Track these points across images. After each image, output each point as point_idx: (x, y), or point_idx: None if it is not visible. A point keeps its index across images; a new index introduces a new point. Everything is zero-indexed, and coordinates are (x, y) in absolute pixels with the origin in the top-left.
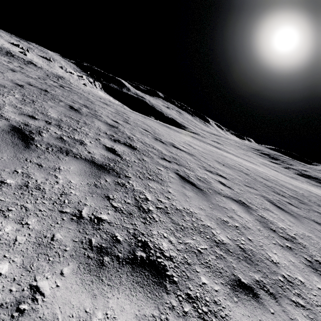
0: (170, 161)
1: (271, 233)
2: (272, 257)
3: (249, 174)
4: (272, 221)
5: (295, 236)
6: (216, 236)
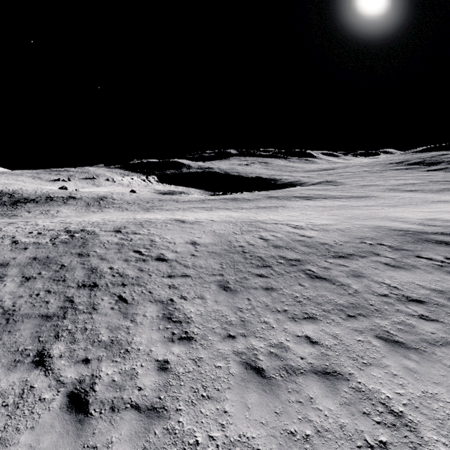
0: (127, 285)
1: (163, 321)
2: (135, 339)
3: (250, 251)
4: (185, 309)
5: (193, 316)
6: (99, 338)
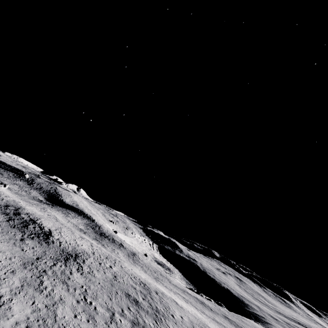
0: (166, 318)
1: None
2: None
3: None
4: None
5: None
6: (164, 326)
